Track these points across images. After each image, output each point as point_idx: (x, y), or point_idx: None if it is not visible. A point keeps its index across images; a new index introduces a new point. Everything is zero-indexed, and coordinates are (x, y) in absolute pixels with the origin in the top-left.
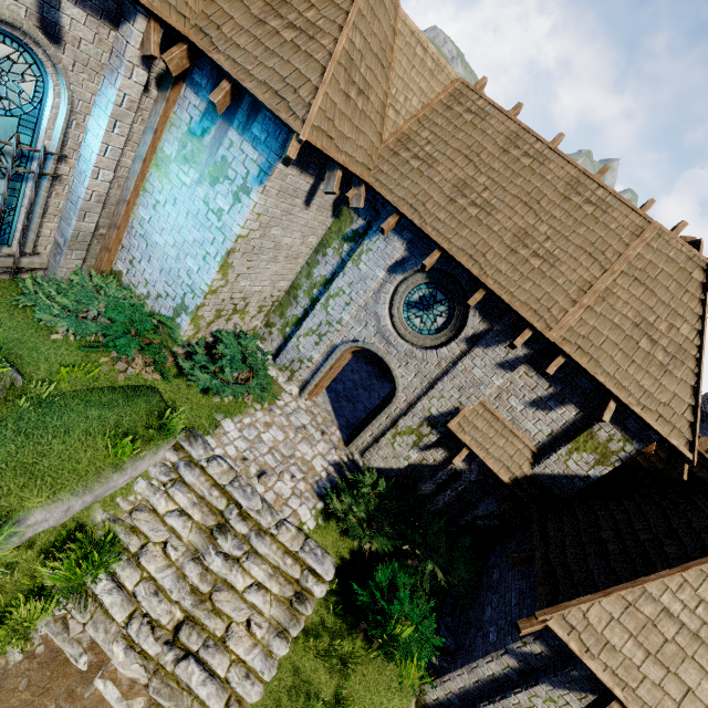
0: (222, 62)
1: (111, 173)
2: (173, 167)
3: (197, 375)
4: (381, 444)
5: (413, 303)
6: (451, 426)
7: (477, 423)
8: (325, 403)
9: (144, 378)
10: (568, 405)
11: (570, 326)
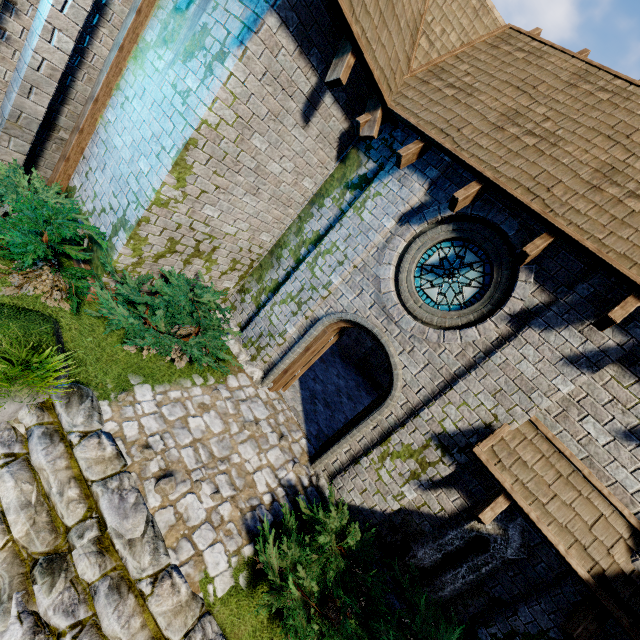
0: None
1: (70, 41)
2: (150, 54)
3: (112, 308)
4: (360, 467)
5: (429, 267)
6: (480, 452)
7: (524, 454)
8: (295, 400)
9: (45, 304)
10: None
11: None
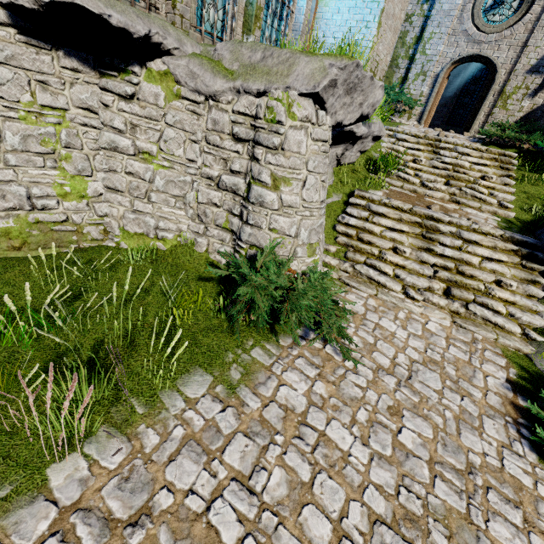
0: None
1: (310, 4)
2: None
3: None
4: (495, 114)
5: (488, 8)
6: None
7: None
8: None
9: None
10: None
11: None
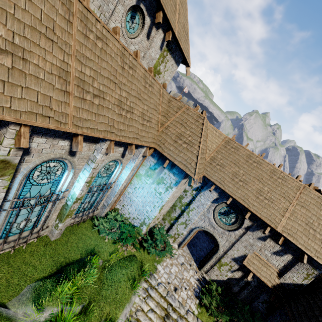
0: (167, 155)
1: (125, 183)
2: (142, 177)
3: (150, 249)
4: (214, 269)
5: (221, 213)
6: (244, 263)
7: (254, 261)
8: (186, 249)
9: (131, 251)
10: (288, 254)
11: (283, 225)
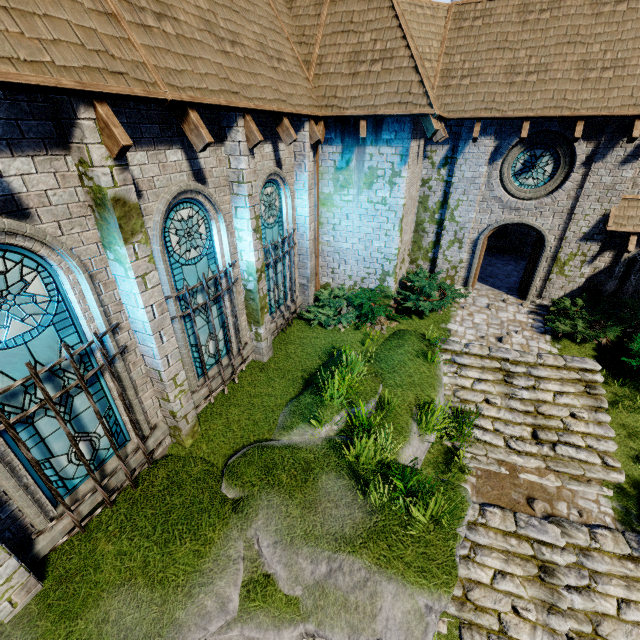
0: (355, 112)
1: (313, 224)
2: (335, 198)
3: (422, 305)
4: (553, 280)
5: (519, 172)
6: (610, 228)
7: (629, 214)
8: (482, 286)
9: (391, 328)
10: None
11: None
